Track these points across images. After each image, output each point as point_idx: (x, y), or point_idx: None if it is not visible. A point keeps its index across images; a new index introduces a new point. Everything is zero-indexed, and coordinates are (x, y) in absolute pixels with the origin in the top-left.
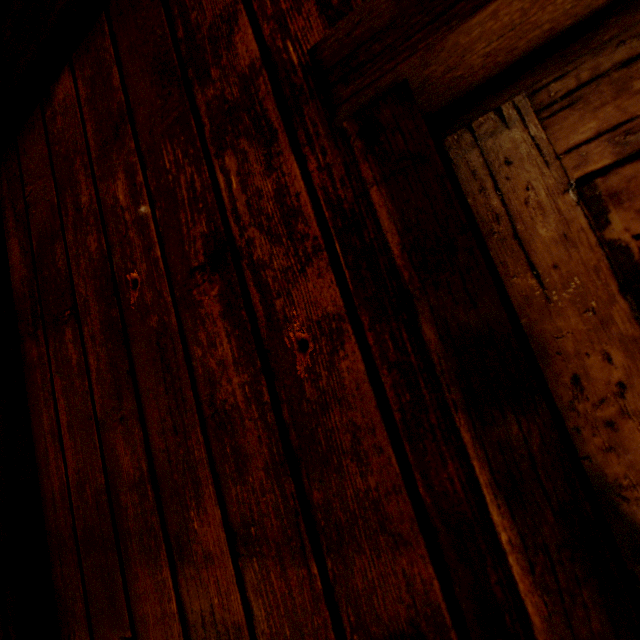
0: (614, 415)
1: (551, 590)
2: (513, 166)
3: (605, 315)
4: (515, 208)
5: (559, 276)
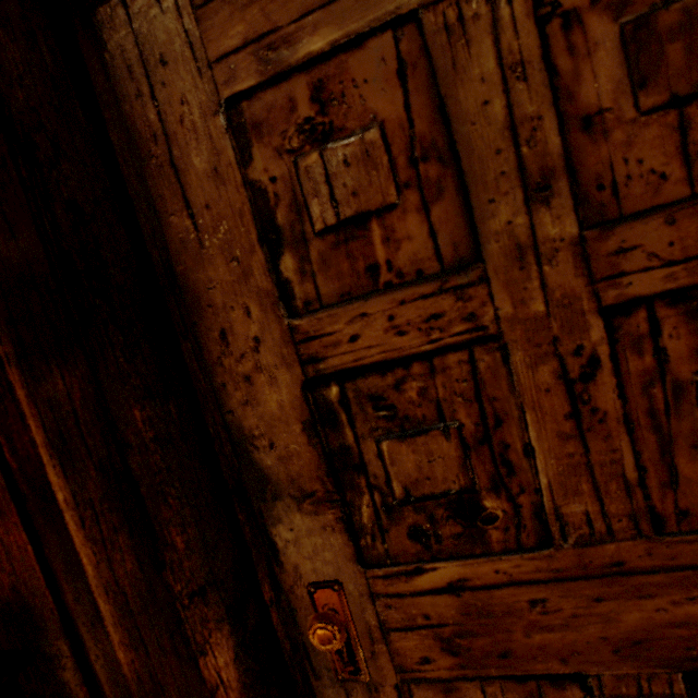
0: (251, 369)
1: (98, 540)
2: (169, 68)
3: (247, 266)
4: (172, 127)
5: (211, 218)
